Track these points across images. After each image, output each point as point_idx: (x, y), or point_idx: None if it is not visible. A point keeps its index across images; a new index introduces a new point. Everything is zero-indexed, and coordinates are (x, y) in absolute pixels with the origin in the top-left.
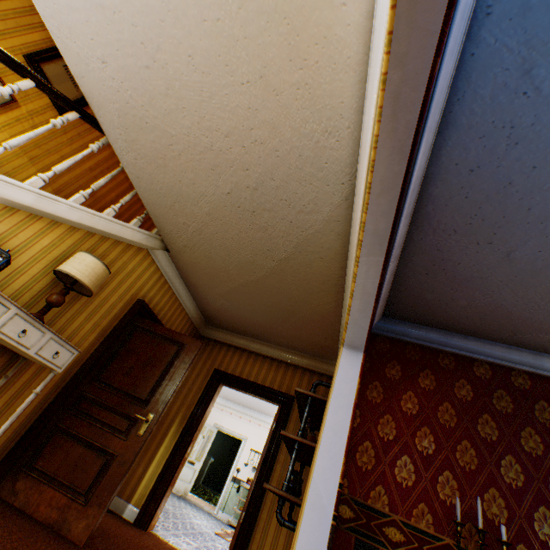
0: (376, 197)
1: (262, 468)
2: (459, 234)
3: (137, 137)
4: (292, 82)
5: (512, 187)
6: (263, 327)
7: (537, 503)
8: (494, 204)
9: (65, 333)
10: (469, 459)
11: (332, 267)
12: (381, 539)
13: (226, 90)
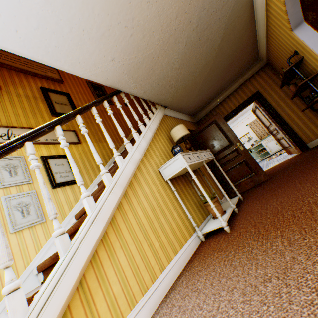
0: None
1: (276, 120)
2: None
3: (138, 75)
4: None
5: None
6: (218, 88)
7: None
8: None
9: None
10: None
11: (245, 15)
12: None
13: None
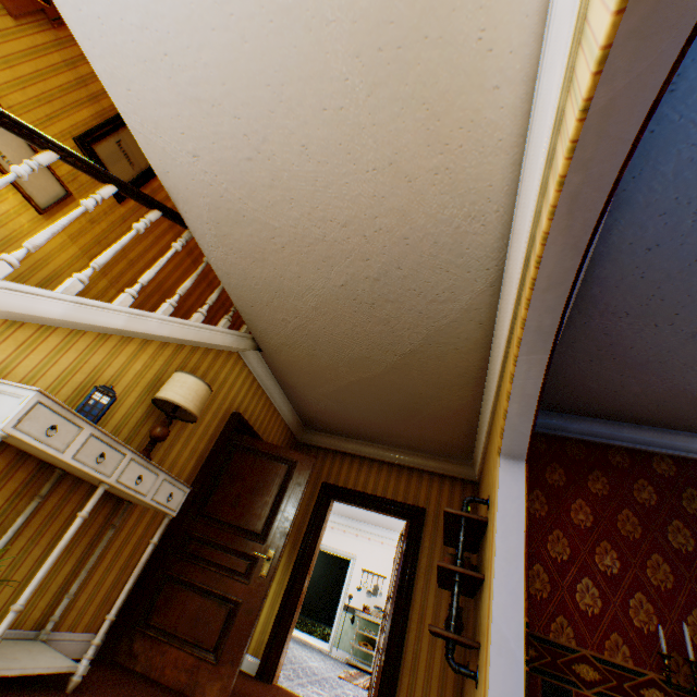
0: (541, 292)
1: (398, 599)
2: (632, 316)
3: (231, 232)
4: (429, 168)
5: None
6: (377, 428)
7: None
8: (676, 282)
9: (164, 466)
10: (663, 576)
11: (469, 359)
12: (571, 678)
13: (346, 179)
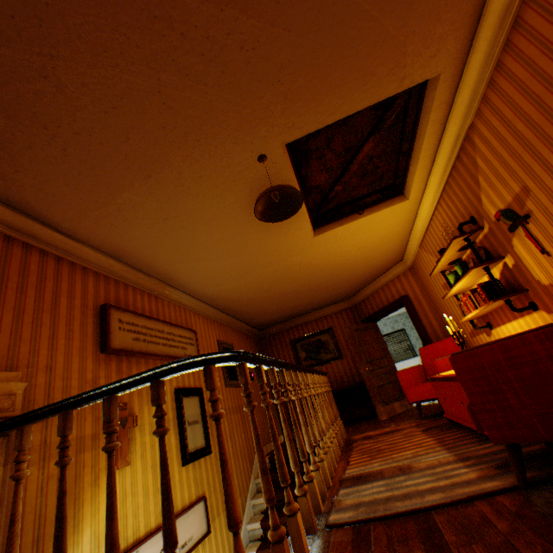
0: None
1: None
2: None
3: None
4: None
5: None
6: None
7: None
8: None
9: None
10: None
11: None
12: None
13: None
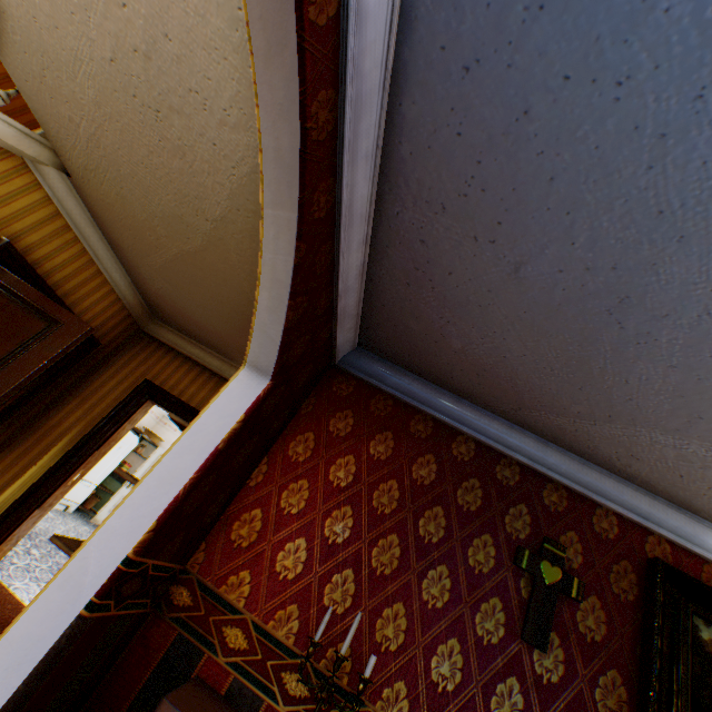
0: (265, 65)
1: None
2: (450, 214)
3: None
4: None
5: (530, 124)
6: (220, 336)
7: (451, 633)
8: (501, 157)
9: None
10: (388, 560)
11: None
12: (214, 641)
13: None
